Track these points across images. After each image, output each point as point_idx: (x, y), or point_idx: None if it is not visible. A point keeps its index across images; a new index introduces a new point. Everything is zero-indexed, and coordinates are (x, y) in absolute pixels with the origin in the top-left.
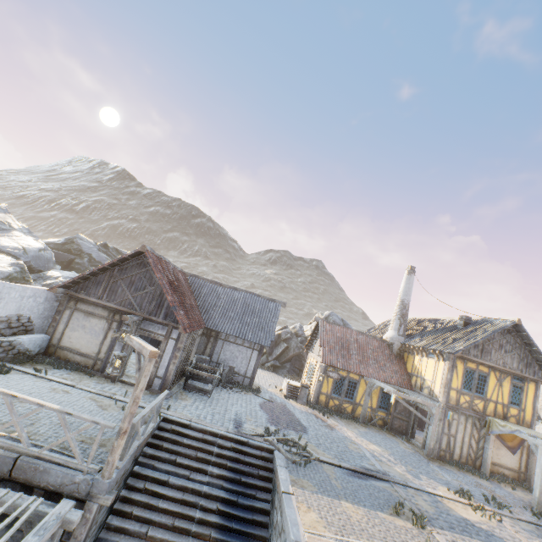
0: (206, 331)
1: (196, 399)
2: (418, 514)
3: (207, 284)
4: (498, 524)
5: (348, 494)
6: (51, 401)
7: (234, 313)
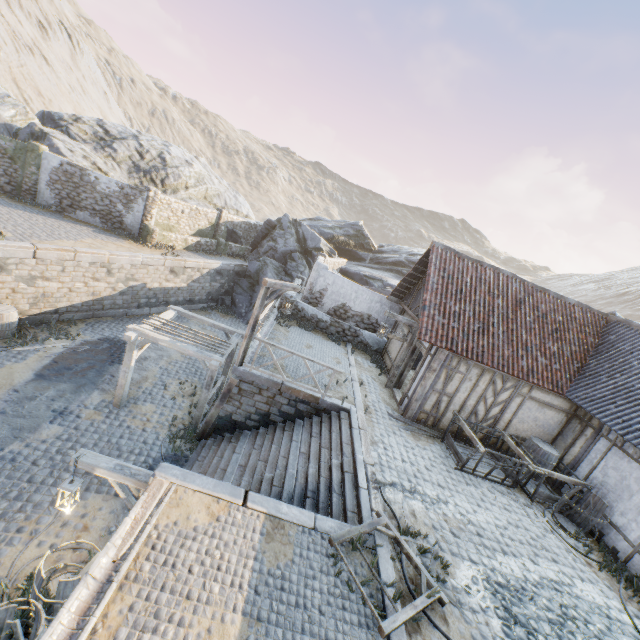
0: (582, 413)
1: (434, 452)
2: None
3: (639, 337)
4: None
5: None
6: (318, 356)
7: None
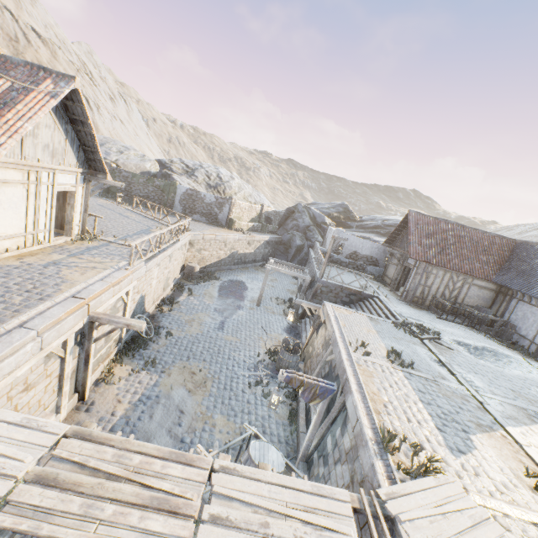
0: (503, 290)
1: (424, 313)
2: (403, 362)
3: (531, 248)
4: (537, 499)
5: (389, 338)
6: (349, 278)
7: (537, 271)
